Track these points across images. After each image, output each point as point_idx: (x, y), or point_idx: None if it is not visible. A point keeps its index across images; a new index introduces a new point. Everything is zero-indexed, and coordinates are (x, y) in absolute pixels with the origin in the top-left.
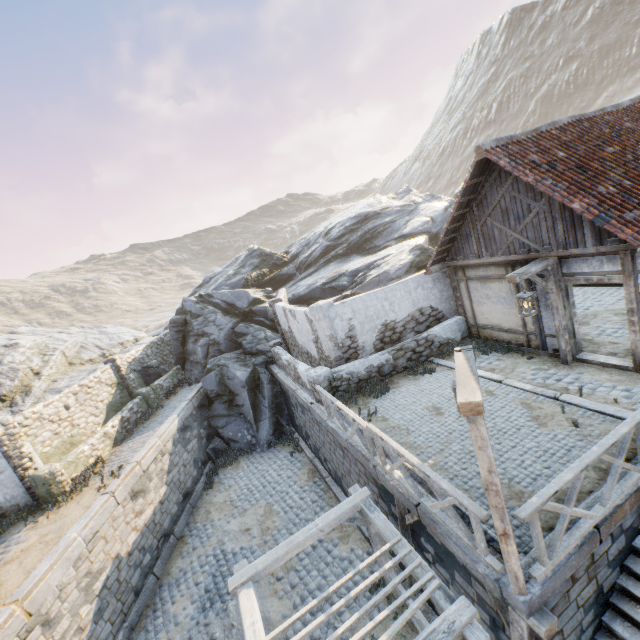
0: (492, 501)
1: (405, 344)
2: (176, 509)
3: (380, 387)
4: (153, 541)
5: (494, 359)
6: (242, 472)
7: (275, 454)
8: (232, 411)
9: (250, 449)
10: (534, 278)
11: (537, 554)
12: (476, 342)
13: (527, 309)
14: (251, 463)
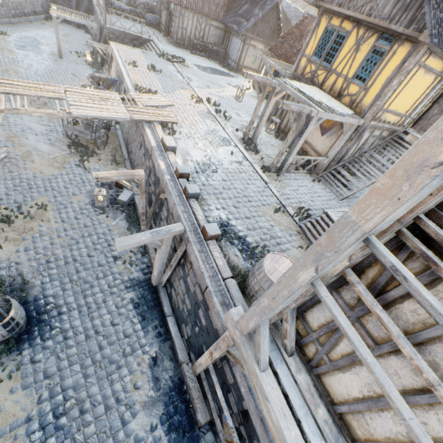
0: (103, 0)
1: (136, 10)
2: (31, 12)
3: (119, 14)
4: (21, 10)
5: (155, 31)
6: (63, 26)
7: (79, 30)
8: (66, 1)
9: (69, 24)
10: (161, 0)
11: (110, 22)
12: (157, 26)
13: (154, 5)
14: (68, 26)
